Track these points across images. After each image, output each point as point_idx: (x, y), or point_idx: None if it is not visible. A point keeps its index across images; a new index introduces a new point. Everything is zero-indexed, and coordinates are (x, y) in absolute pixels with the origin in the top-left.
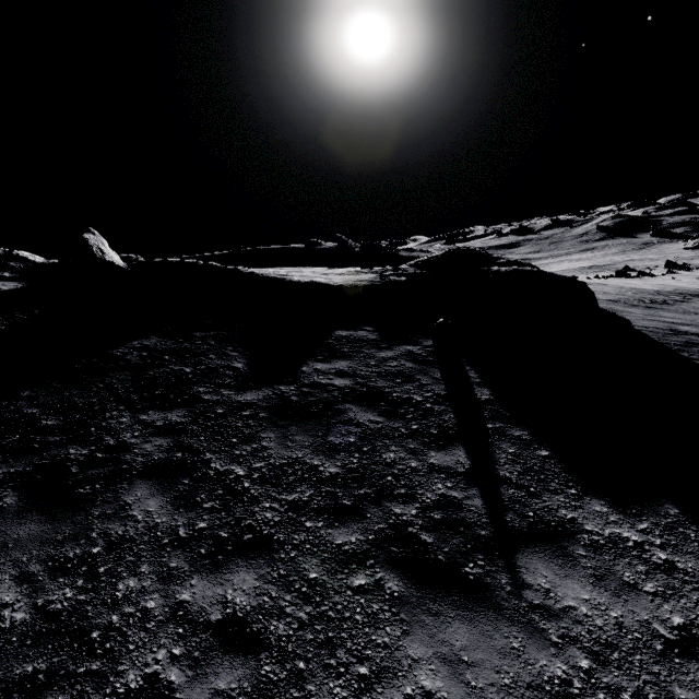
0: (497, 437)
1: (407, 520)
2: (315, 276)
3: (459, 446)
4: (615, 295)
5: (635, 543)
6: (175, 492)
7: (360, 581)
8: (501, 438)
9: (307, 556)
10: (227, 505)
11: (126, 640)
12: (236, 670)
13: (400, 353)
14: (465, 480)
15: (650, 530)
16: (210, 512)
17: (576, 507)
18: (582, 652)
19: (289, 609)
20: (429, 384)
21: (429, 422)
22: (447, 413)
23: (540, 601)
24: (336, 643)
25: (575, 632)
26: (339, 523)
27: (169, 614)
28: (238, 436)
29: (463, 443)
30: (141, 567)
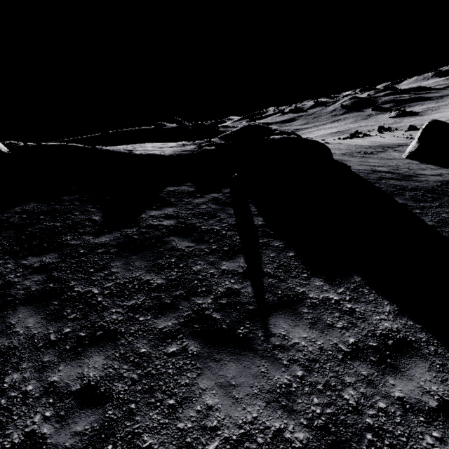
0: (264, 247)
1: (205, 307)
2: (153, 150)
3: (241, 256)
4: (345, 150)
5: (335, 301)
6: (48, 311)
7: (173, 349)
8: (267, 248)
9: (139, 339)
10: (85, 314)
11: (11, 414)
12: (89, 417)
13: (208, 199)
14: (243, 276)
15: (344, 292)
16: (73, 321)
17: (305, 284)
18: (299, 367)
19: (126, 374)
20: (226, 218)
21: (224, 243)
22: (235, 236)
23: (279, 342)
24: (156, 389)
25: (296, 357)
26: (161, 315)
27: (43, 391)
28: (95, 267)
29: (243, 254)
30: (22, 365)
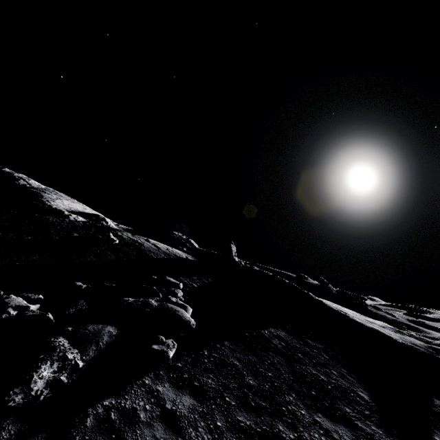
0: None
1: None
2: (367, 322)
3: None
4: None
5: None
6: None
7: None
8: None
9: None
10: None
11: None
12: None
13: None
14: None
15: None
16: None
17: None
18: None
19: None
20: None
21: None
22: None
23: None
24: None
25: None
26: None
27: None
28: None
29: None
30: None
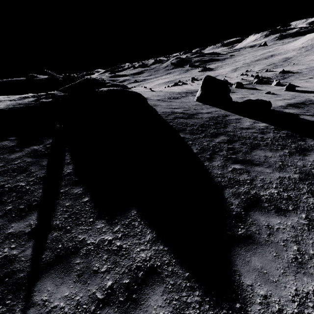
0: (63, 197)
1: None
2: None
3: (35, 212)
4: (161, 96)
5: (108, 241)
6: None
7: None
8: (65, 197)
9: None
10: None
11: None
12: None
13: (26, 152)
14: (28, 237)
15: (119, 229)
16: None
17: (88, 230)
18: None
19: None
20: (36, 171)
21: (22, 200)
22: (38, 190)
23: (36, 313)
24: None
25: None
26: None
27: None
28: None
29: (39, 209)
30: None
